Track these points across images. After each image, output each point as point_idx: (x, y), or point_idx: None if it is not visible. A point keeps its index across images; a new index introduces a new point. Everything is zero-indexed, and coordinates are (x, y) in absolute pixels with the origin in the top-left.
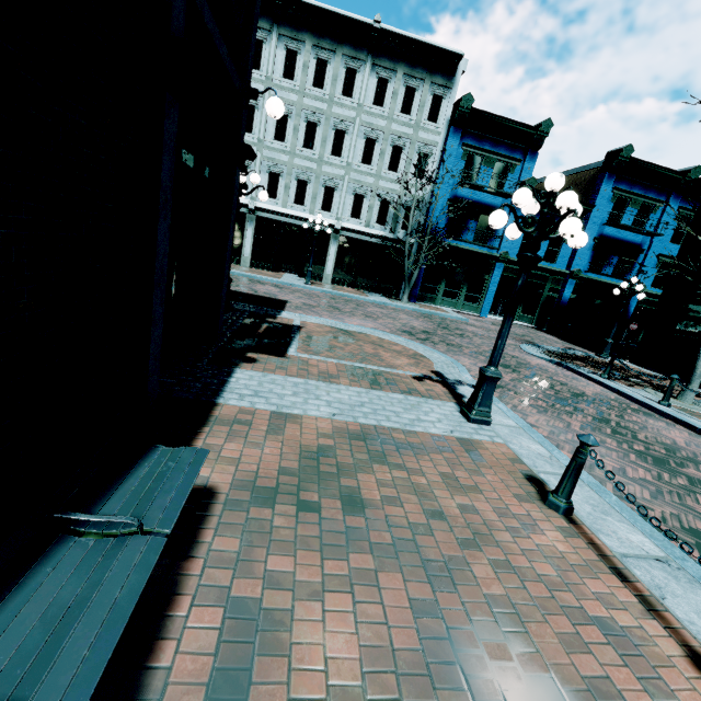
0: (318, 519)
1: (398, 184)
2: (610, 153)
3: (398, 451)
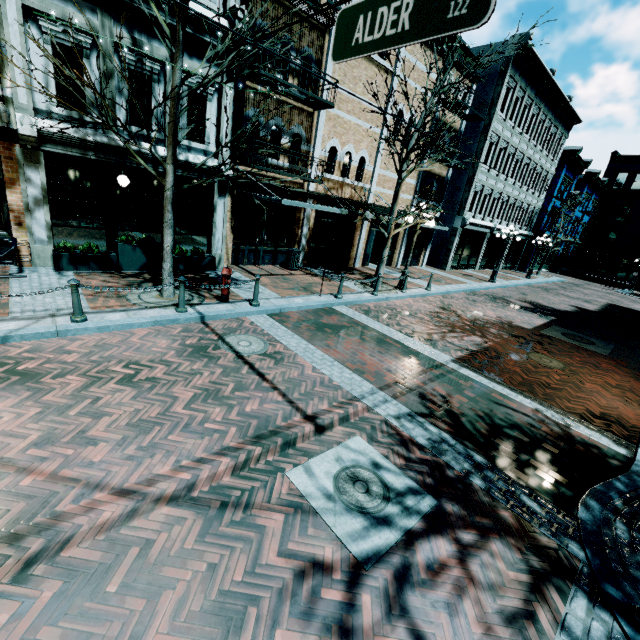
0: None
1: (536, 200)
2: (589, 173)
3: None
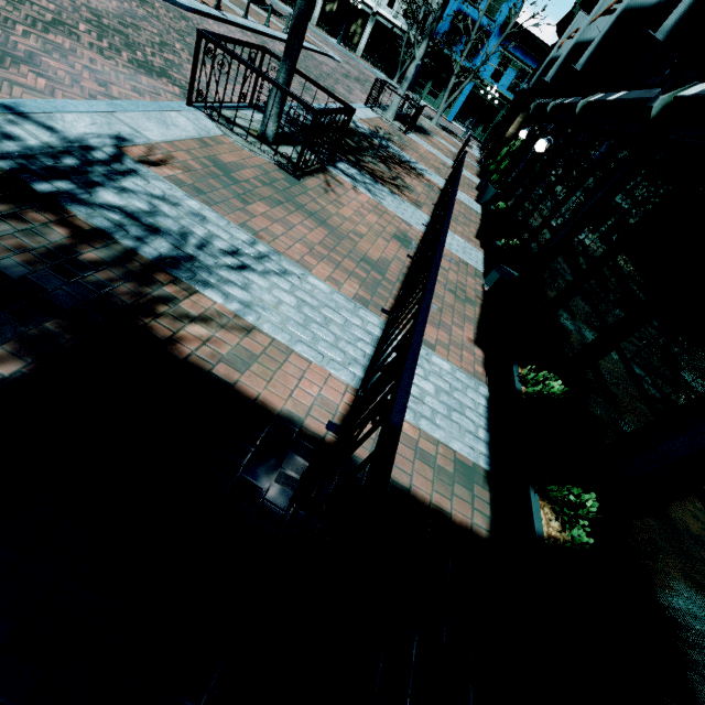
0: (235, 1)
1: None
2: None
3: (264, 18)
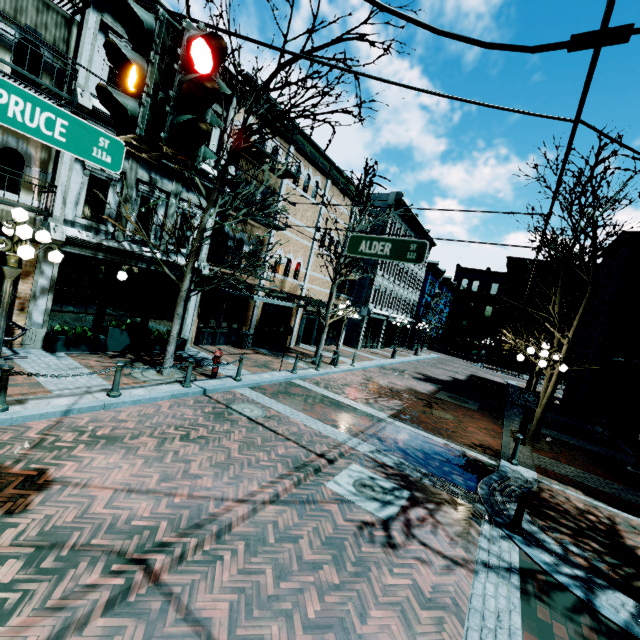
0: None
1: (415, 296)
2: (445, 278)
3: None
